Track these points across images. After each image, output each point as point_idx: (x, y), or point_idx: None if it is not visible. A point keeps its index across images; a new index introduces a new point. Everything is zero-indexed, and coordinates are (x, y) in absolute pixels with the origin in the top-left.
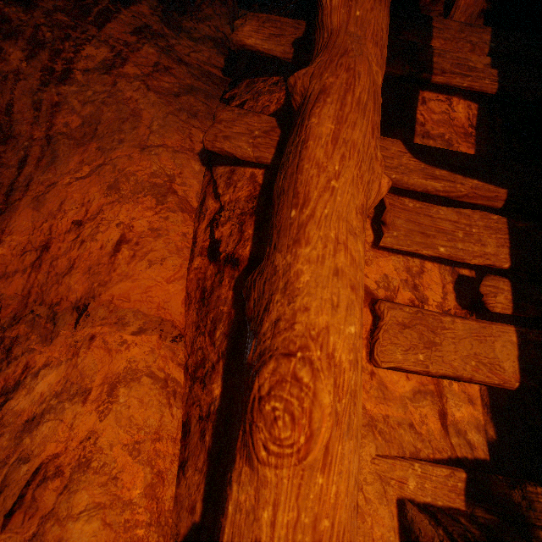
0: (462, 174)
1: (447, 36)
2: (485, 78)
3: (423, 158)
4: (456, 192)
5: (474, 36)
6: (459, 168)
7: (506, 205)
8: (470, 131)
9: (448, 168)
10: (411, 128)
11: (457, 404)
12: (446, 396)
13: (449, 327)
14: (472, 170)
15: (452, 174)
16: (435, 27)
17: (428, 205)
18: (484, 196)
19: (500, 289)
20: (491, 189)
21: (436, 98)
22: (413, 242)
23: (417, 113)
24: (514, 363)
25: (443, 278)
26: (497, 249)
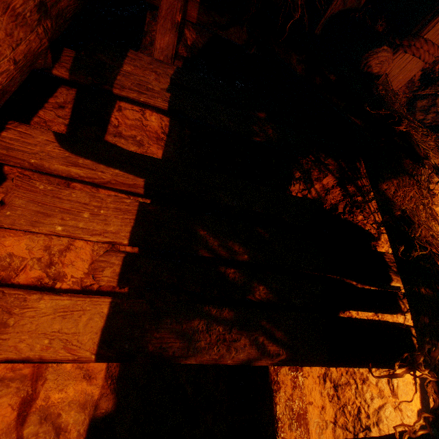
0: (107, 164)
1: (137, 64)
2: (159, 97)
3: (71, 148)
4: (99, 179)
5: (161, 69)
6: (105, 159)
7: (147, 192)
8: (162, 137)
9: (94, 159)
10: (103, 127)
11: (62, 383)
12: (46, 378)
13: (33, 305)
14: (117, 162)
15: (96, 164)
16: (130, 56)
17: (61, 188)
18: (126, 184)
19: (111, 263)
20: (130, 178)
21: (132, 108)
22: (28, 221)
23: (113, 116)
24: (96, 335)
25: (95, 254)
26: (120, 228)
